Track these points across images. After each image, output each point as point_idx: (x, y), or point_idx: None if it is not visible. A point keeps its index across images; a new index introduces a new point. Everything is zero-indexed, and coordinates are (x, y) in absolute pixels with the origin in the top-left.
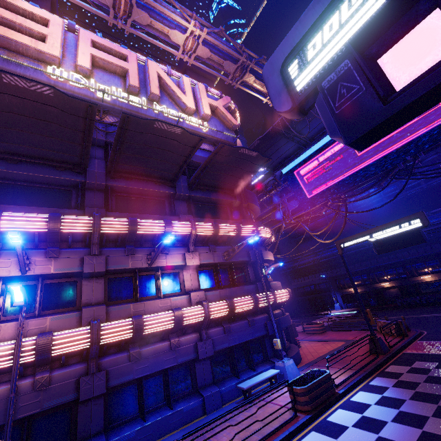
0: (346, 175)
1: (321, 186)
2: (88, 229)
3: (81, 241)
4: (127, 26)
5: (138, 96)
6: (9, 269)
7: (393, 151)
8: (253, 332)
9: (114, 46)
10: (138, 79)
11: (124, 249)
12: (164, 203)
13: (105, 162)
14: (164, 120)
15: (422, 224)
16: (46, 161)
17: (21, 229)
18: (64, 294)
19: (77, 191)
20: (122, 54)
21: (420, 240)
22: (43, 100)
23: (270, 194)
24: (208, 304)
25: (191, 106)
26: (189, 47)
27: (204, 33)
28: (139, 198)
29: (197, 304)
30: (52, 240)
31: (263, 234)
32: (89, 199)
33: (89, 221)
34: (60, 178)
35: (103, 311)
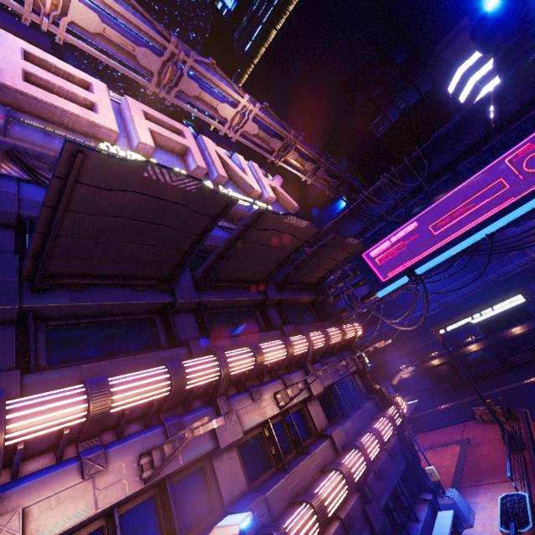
0: (424, 255)
1: (396, 268)
2: (214, 376)
3: (198, 396)
4: (171, 96)
5: (202, 178)
6: (125, 481)
7: (471, 229)
8: (398, 465)
9: (166, 119)
10: (202, 159)
11: (248, 394)
12: (253, 314)
13: (188, 270)
14: (235, 207)
15: (525, 299)
16: (125, 280)
17: (137, 401)
18: (193, 496)
19: (161, 318)
20: (177, 129)
21: (528, 316)
22: (177, 198)
23: (328, 281)
24: (364, 445)
25: (258, 189)
26: (235, 121)
27: (257, 109)
28: (228, 312)
29: (345, 449)
30: (168, 406)
31: (359, 333)
32: (181, 326)
33: (215, 363)
34: (145, 302)
35: (263, 505)
